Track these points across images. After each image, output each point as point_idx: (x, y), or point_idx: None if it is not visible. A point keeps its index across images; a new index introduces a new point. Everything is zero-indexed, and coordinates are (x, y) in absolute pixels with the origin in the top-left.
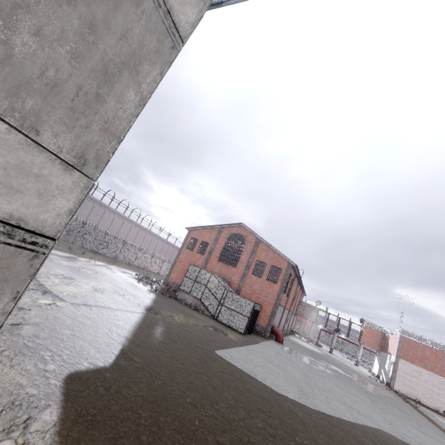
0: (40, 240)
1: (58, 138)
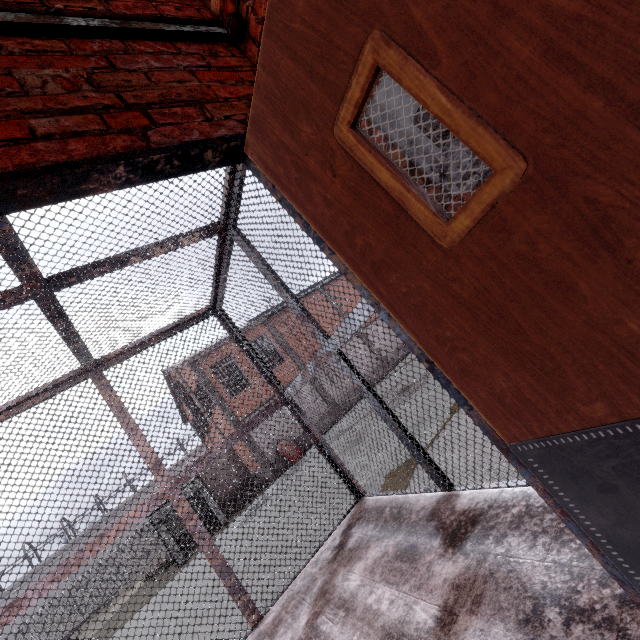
0: None
1: None
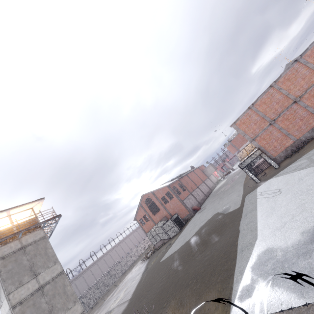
0: (82, 313)
1: (70, 305)
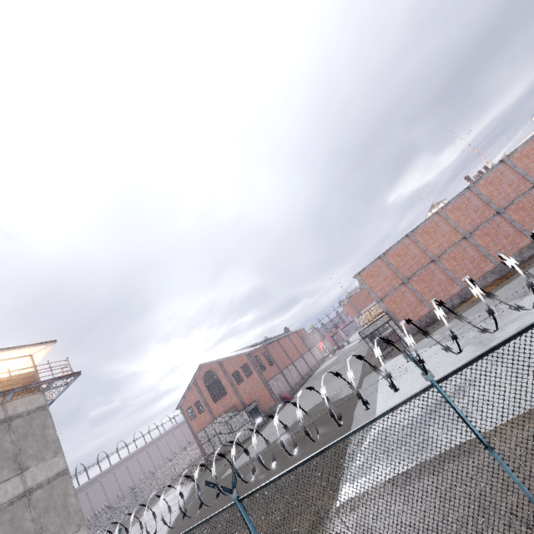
0: None
1: (72, 530)
